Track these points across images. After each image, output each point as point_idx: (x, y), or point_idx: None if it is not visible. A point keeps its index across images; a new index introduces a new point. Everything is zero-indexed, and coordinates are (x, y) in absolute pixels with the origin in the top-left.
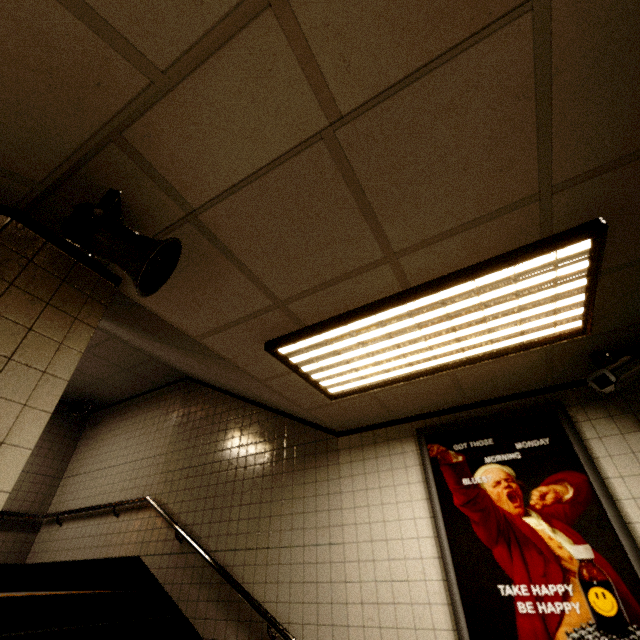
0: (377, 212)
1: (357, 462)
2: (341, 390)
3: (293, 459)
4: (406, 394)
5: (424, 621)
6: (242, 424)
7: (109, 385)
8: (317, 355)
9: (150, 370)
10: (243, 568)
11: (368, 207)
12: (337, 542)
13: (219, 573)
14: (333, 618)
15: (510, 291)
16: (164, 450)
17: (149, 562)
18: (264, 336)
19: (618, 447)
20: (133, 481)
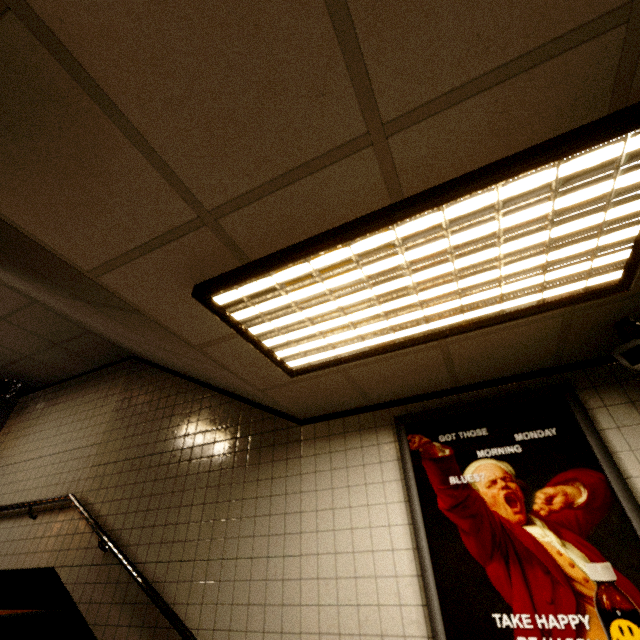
0: (358, 21)
1: (322, 455)
2: (303, 363)
3: (247, 451)
4: (385, 372)
5: None
6: (190, 410)
7: (38, 363)
8: (269, 309)
9: (87, 346)
10: (176, 585)
11: (343, 6)
12: (293, 554)
13: (145, 592)
14: None
15: (544, 212)
16: (98, 439)
17: (65, 575)
18: (191, 275)
19: None
20: (58, 476)
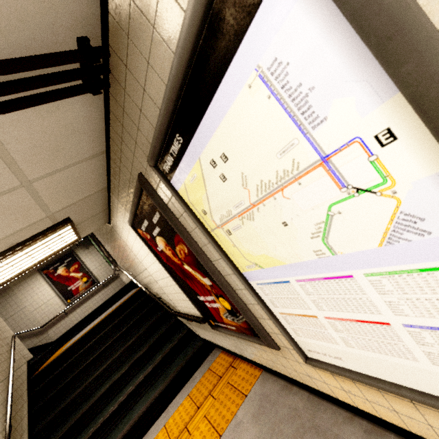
0: None
1: (20, 287)
2: None
3: None
4: None
5: (55, 304)
6: None
7: None
8: None
9: None
10: None
11: None
12: (24, 307)
13: None
14: (31, 321)
15: None
16: None
17: None
18: None
19: (84, 254)
20: None
